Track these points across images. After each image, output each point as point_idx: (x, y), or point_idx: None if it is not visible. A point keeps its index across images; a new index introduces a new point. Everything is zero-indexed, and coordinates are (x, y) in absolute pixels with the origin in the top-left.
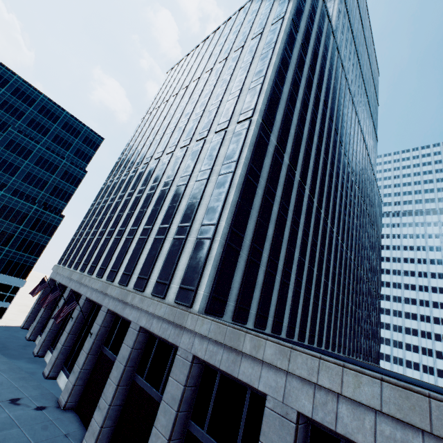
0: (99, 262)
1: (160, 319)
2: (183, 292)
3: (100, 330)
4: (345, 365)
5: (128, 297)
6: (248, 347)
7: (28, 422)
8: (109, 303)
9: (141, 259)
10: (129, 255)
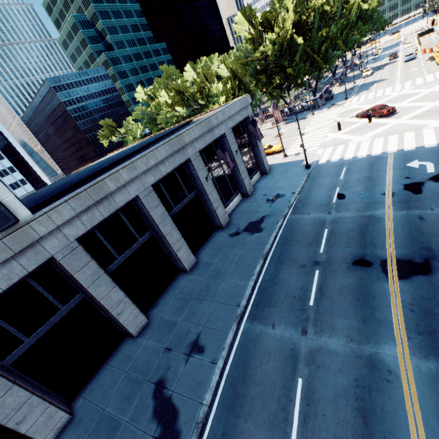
0: None
1: None
2: None
3: None
4: (152, 150)
5: None
6: (113, 185)
7: None
8: None
9: None
10: None
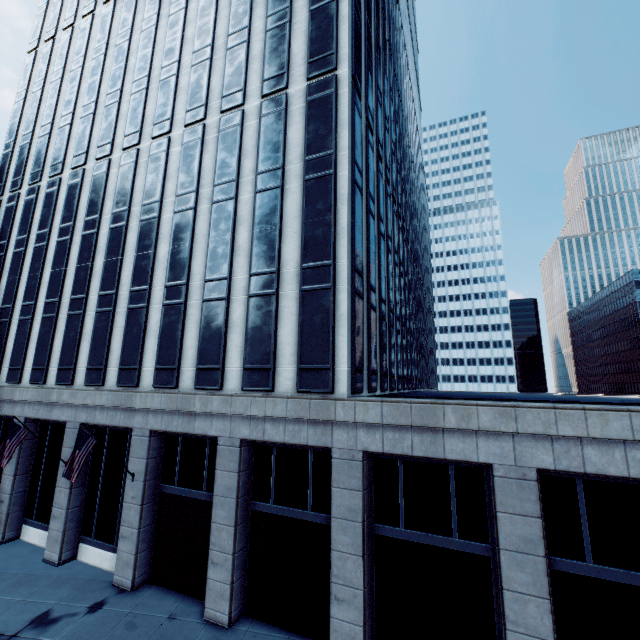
0: (77, 360)
1: (278, 421)
2: (310, 375)
3: (148, 465)
4: (585, 407)
5: (192, 403)
6: (454, 421)
7: (98, 633)
8: (149, 421)
9: (188, 340)
10: (152, 336)
